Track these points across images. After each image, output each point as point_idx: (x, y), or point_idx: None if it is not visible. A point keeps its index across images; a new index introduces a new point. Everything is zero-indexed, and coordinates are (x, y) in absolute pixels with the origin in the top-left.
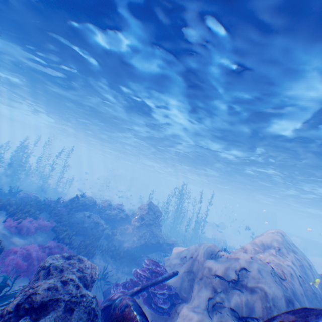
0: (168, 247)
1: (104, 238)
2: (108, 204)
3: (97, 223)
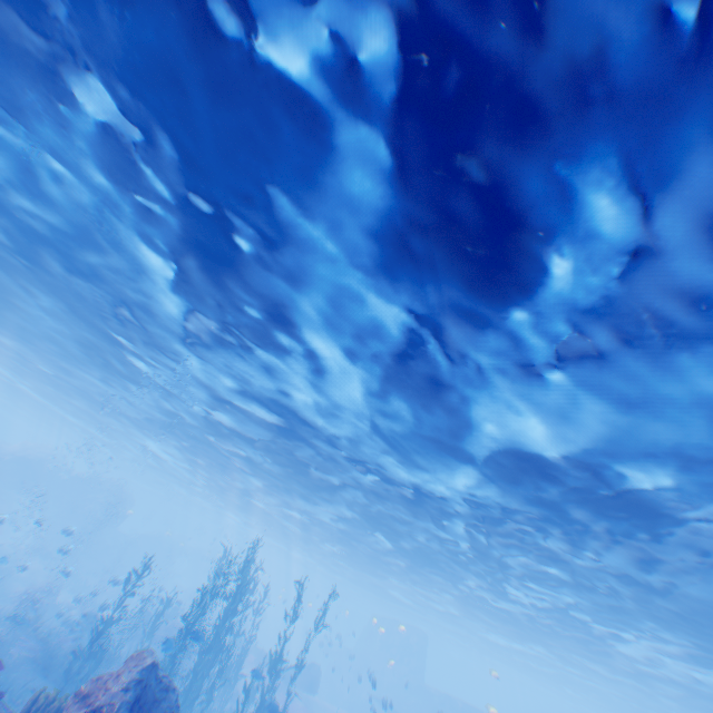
0: None
1: None
2: None
3: None
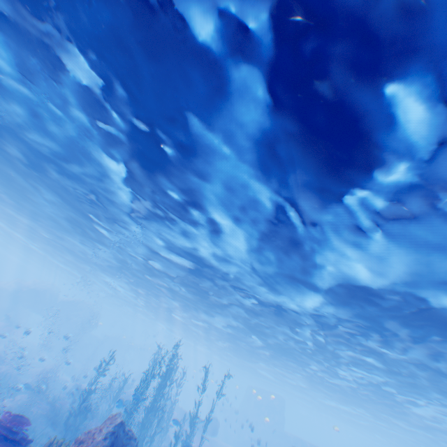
0: None
1: None
2: None
3: None
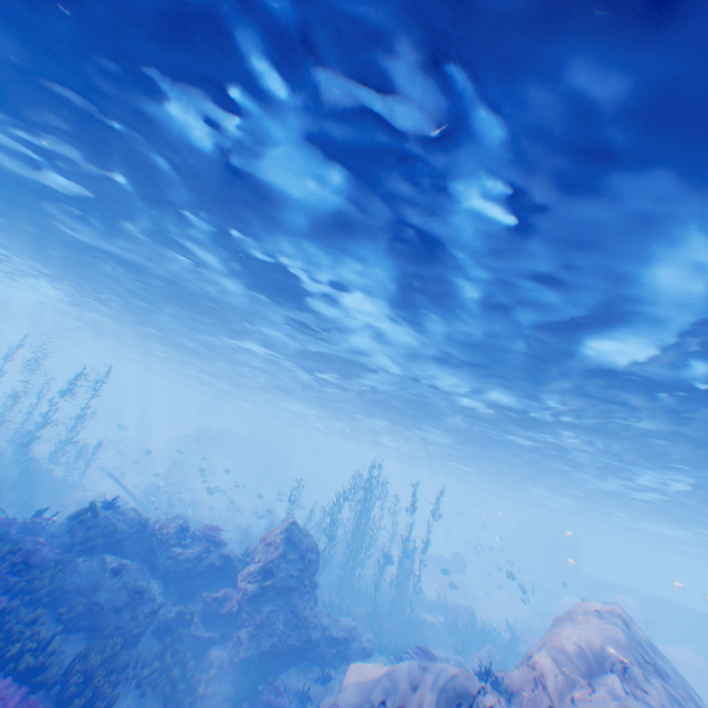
0: (332, 650)
1: (156, 634)
2: (178, 527)
3: (139, 592)
